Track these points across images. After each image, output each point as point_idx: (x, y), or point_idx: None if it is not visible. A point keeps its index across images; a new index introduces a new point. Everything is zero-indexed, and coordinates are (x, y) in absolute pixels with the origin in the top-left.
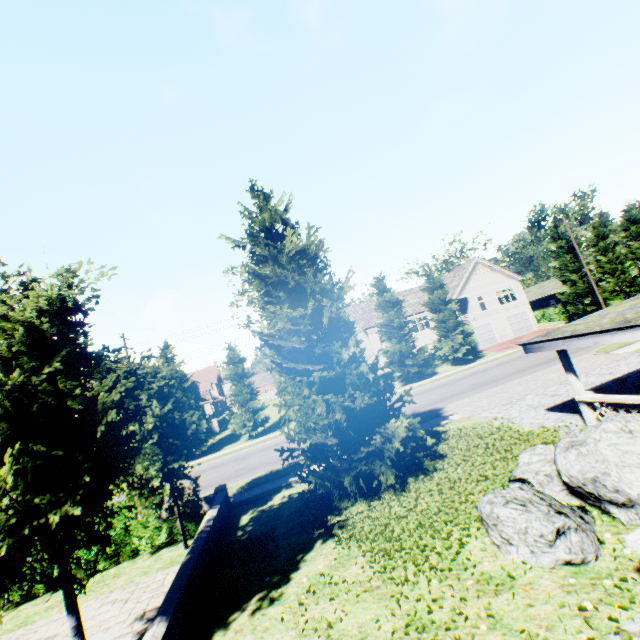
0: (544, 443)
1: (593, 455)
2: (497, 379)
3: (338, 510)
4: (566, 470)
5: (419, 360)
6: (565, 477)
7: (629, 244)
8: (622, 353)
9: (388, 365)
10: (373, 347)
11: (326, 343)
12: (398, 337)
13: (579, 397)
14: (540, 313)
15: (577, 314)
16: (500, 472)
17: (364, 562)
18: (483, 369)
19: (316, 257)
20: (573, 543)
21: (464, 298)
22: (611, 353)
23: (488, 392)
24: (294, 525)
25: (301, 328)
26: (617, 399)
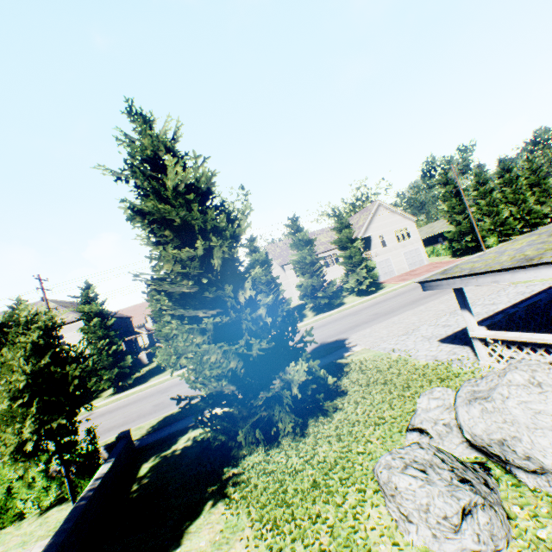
0: (439, 379)
1: (501, 414)
2: (395, 309)
3: (236, 460)
4: (469, 427)
5: (329, 293)
6: (468, 435)
7: (503, 190)
8: (501, 284)
9: (302, 298)
10: (290, 281)
11: (221, 286)
12: (310, 272)
13: (473, 333)
14: (430, 249)
15: (460, 250)
16: (398, 413)
17: (250, 538)
18: (383, 299)
19: (209, 192)
20: (481, 526)
21: (368, 237)
22: (492, 284)
23: (387, 322)
24: (190, 479)
25: (189, 271)
26: (511, 337)
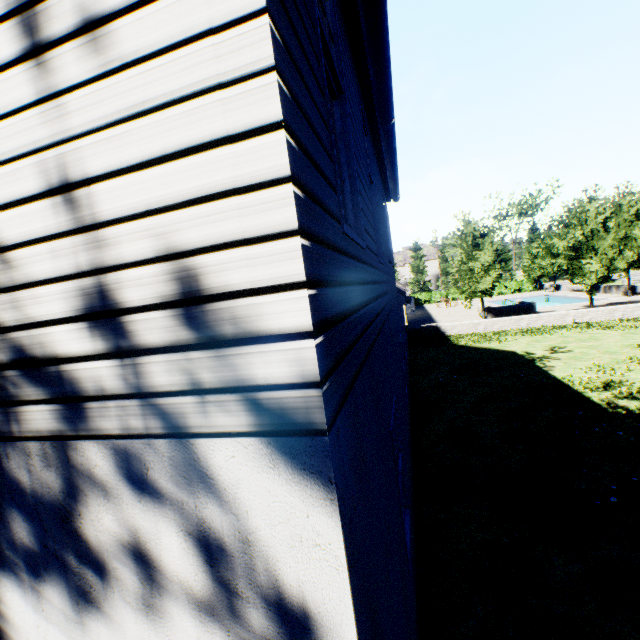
0: None
1: None
2: None
3: None
4: None
5: None
6: None
7: None
8: None
9: None
10: None
11: None
12: None
13: None
14: None
15: None
16: None
17: None
18: None
19: None
20: (635, 281)
21: None
22: None
23: None
24: None
25: None
26: None
